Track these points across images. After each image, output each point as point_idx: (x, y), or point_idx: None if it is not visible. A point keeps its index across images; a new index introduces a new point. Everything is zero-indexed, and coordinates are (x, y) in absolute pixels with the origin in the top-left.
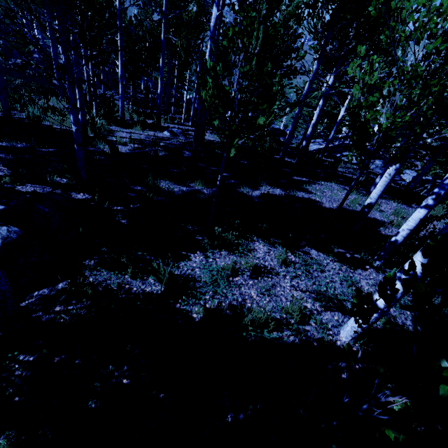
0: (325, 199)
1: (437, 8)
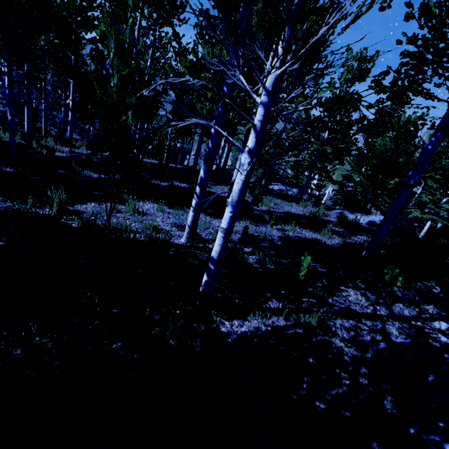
0: (220, 192)
1: (223, 56)
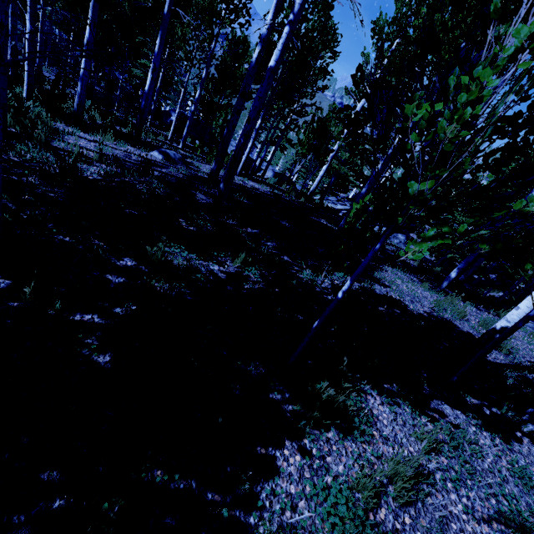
0: (405, 298)
1: None
